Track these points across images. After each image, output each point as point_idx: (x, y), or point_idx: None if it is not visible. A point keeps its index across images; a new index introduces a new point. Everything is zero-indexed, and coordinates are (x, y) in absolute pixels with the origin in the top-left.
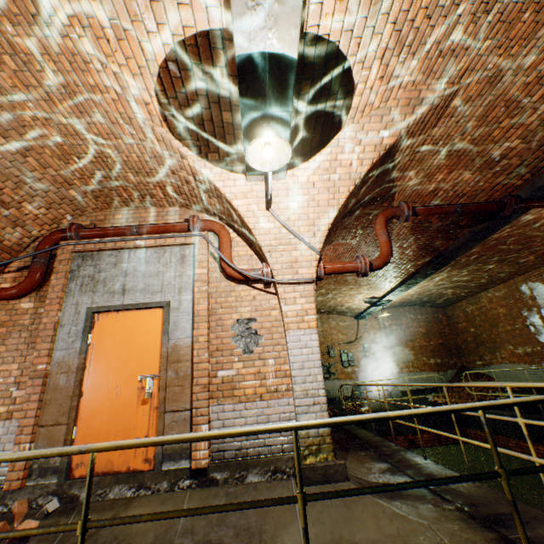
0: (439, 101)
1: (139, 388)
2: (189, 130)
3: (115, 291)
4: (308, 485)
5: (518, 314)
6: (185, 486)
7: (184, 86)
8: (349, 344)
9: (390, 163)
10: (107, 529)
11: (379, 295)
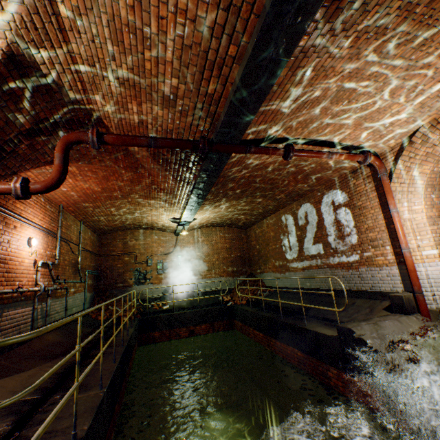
0: (33, 2)
1: None
2: None
3: None
4: None
5: (279, 237)
6: None
7: None
8: (167, 255)
9: (45, 78)
10: None
11: (178, 217)
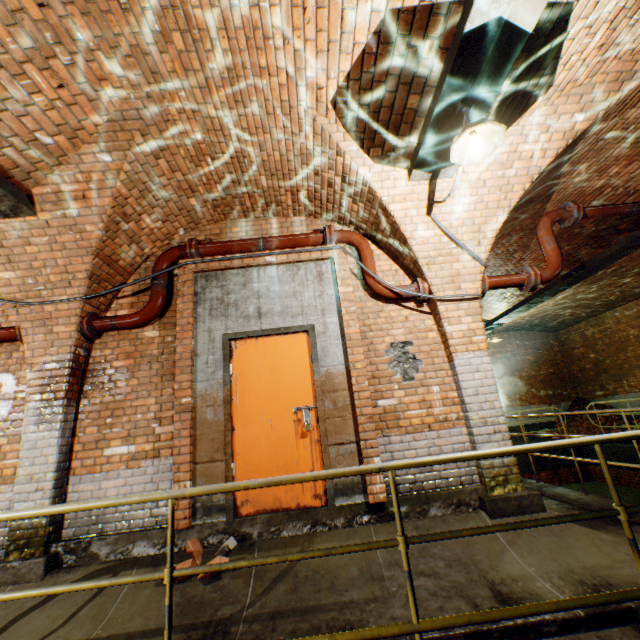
0: None
1: (295, 420)
2: (358, 120)
3: (249, 315)
4: (503, 517)
5: None
6: (363, 522)
7: (374, 64)
8: None
9: (567, 155)
10: (301, 565)
11: (490, 318)
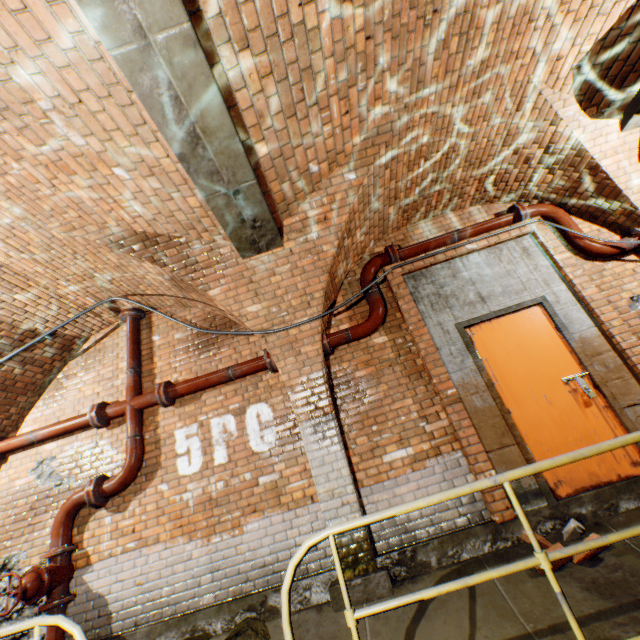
0: None
1: (569, 391)
2: (584, 82)
3: (471, 301)
4: None
5: None
6: None
7: (627, 18)
8: None
9: None
10: None
11: None
